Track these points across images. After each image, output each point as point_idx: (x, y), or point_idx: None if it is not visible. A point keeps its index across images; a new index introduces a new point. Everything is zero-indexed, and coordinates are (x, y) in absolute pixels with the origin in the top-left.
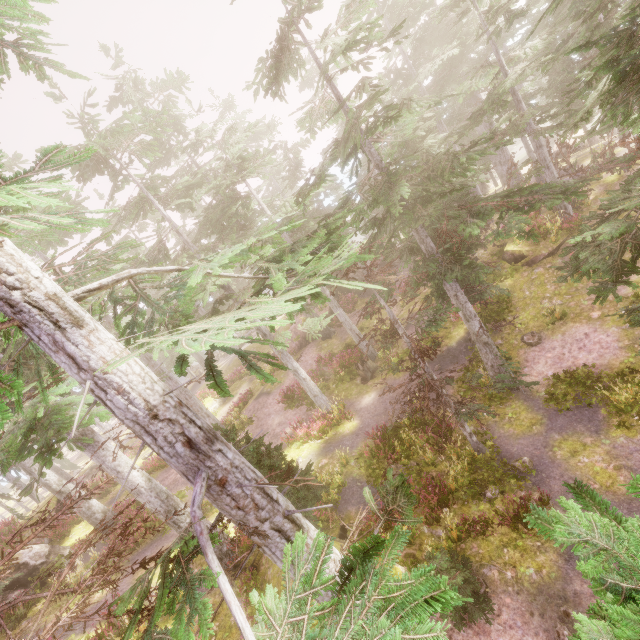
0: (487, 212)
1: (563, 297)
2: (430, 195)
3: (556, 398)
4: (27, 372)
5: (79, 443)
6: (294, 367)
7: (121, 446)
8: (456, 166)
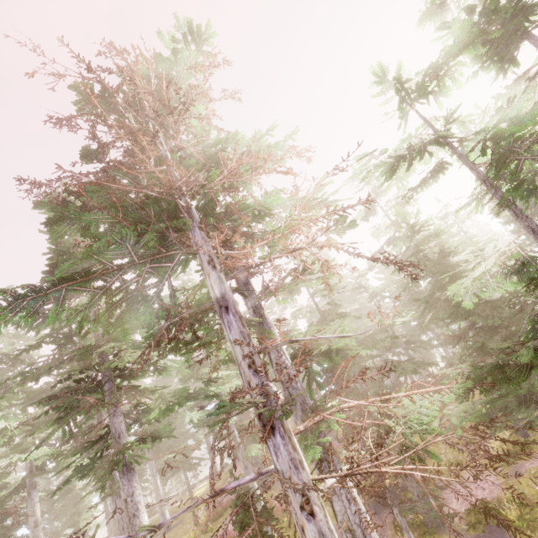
0: (394, 363)
1: (453, 453)
2: (361, 356)
3: (473, 526)
4: (138, 392)
5: (125, 467)
6: (254, 486)
7: (169, 466)
8: (374, 341)
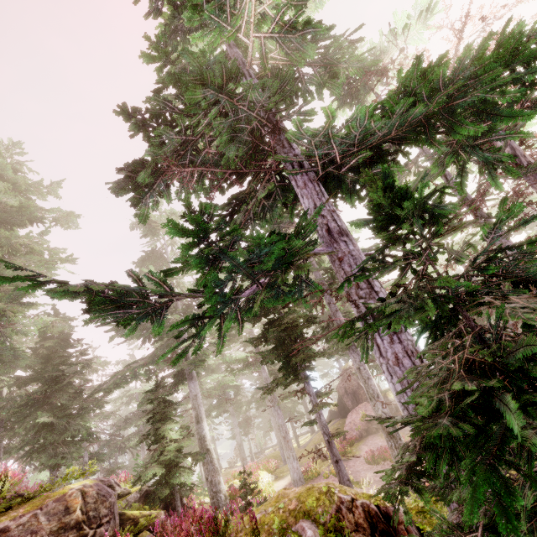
0: None
1: None
2: None
3: None
4: None
5: (354, 346)
6: None
7: None
8: None
